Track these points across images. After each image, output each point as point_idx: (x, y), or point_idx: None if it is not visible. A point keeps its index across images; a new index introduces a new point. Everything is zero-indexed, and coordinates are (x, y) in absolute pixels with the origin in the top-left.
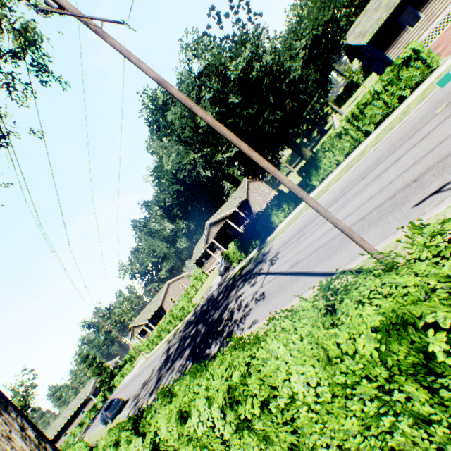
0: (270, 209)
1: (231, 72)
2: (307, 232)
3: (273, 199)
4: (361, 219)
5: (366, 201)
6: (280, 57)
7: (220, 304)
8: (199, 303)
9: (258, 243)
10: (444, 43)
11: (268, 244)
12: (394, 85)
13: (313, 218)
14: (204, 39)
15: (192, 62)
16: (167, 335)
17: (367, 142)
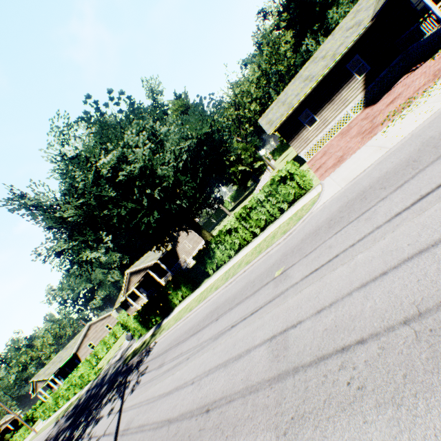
0: (169, 289)
1: (98, 169)
2: (164, 365)
3: (172, 279)
4: (169, 422)
5: (190, 382)
6: (154, 162)
7: (93, 409)
8: (102, 369)
9: (159, 319)
10: (328, 154)
11: (157, 334)
12: (275, 197)
13: (180, 340)
14: (81, 124)
15: (64, 146)
16: (65, 403)
17: (249, 249)
